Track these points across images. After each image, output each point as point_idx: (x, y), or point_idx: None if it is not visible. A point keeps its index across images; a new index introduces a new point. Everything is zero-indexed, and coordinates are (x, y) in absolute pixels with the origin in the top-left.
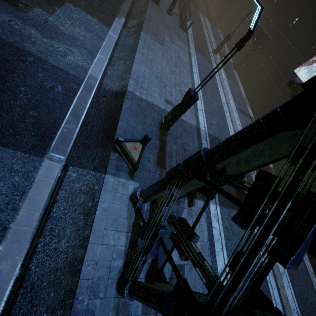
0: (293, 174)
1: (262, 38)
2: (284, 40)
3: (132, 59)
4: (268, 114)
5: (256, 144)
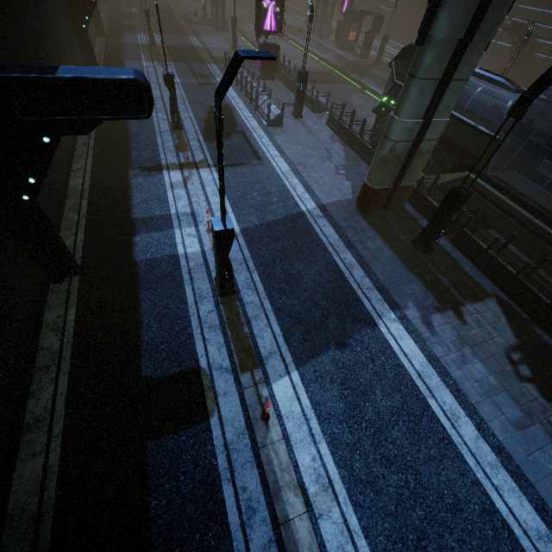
0: None
1: None
2: None
3: None
4: None
5: None
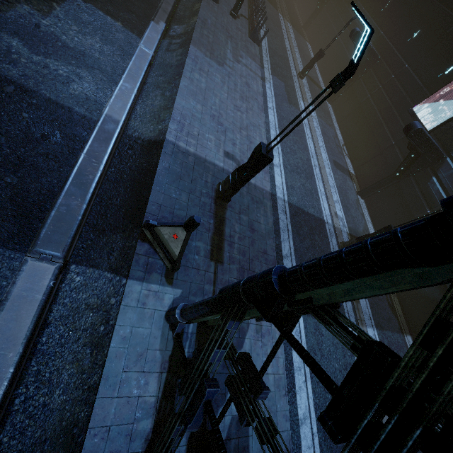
0: (425, 373)
1: (369, 57)
2: (400, 62)
3: (175, 88)
4: (382, 239)
5: (360, 278)
